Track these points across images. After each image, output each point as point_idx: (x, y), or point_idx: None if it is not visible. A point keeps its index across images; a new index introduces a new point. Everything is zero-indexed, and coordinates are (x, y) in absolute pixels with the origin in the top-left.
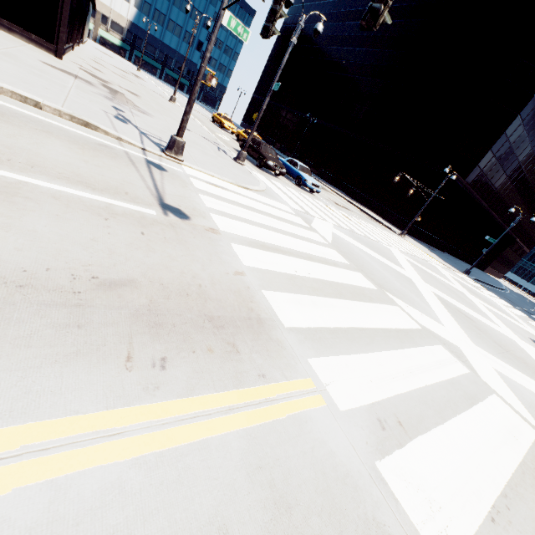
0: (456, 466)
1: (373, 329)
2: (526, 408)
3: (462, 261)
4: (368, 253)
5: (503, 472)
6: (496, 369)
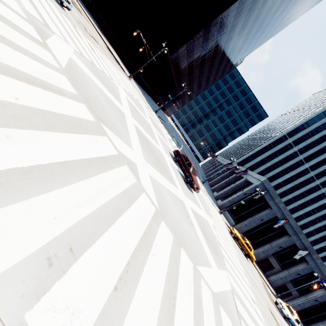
0: (105, 262)
1: (77, 161)
2: (156, 195)
3: (156, 104)
4: (99, 87)
5: (132, 247)
6: (150, 175)
